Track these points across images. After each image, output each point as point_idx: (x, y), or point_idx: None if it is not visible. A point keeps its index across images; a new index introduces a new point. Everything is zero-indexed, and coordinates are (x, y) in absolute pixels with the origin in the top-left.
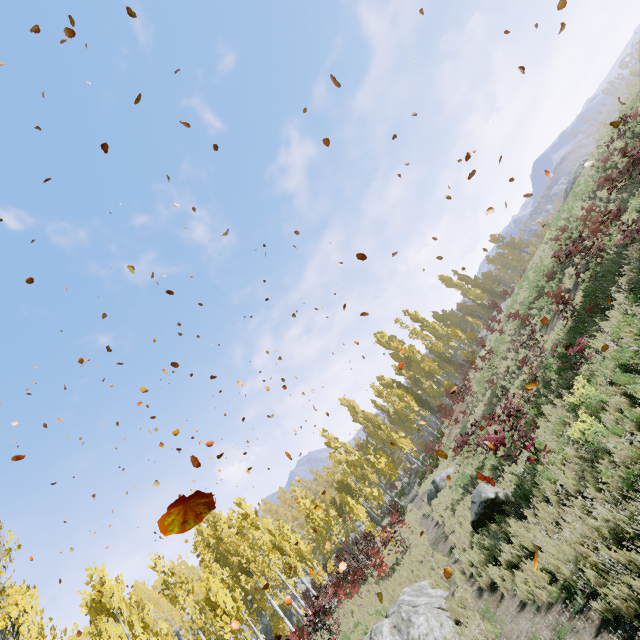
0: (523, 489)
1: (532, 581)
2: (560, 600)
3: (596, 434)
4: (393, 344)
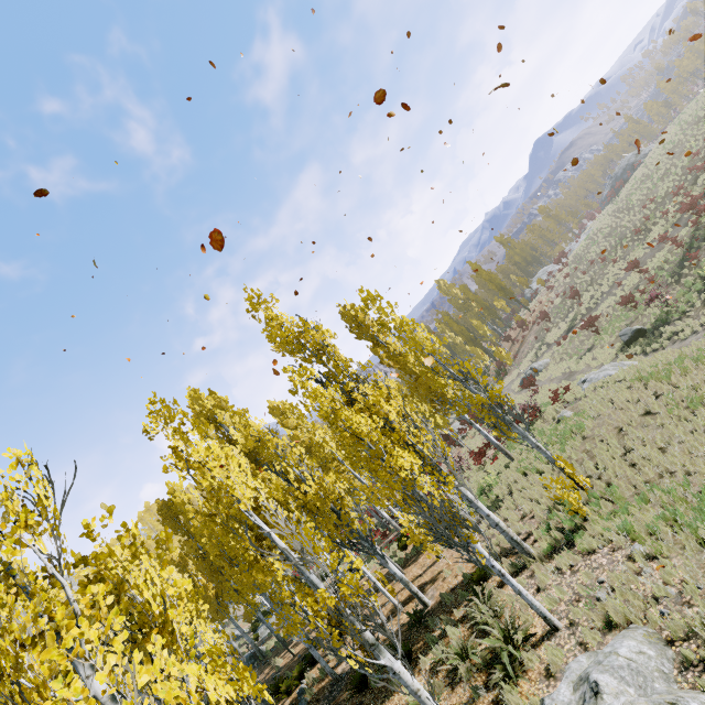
0: (662, 319)
1: (690, 331)
2: None
3: None
4: (454, 290)
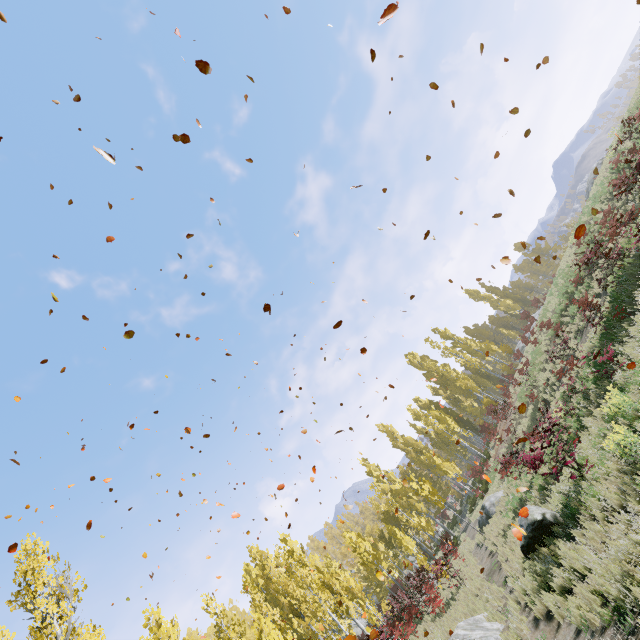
0: (570, 508)
1: (584, 605)
2: (612, 623)
3: (633, 445)
4: (426, 364)
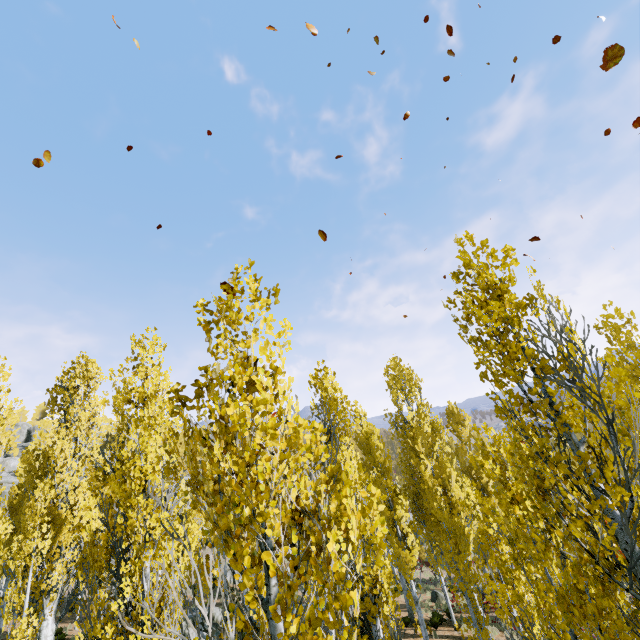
0: None
1: None
2: None
3: None
4: None
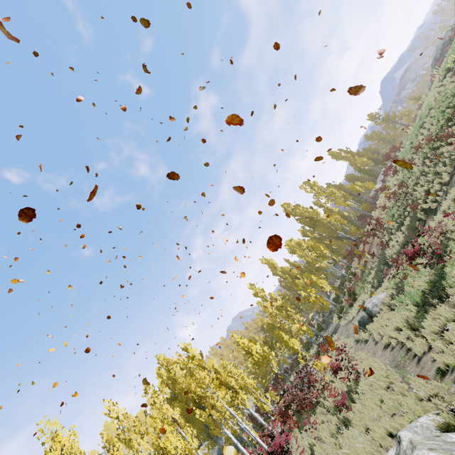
0: None
1: None
2: None
3: None
4: (298, 211)
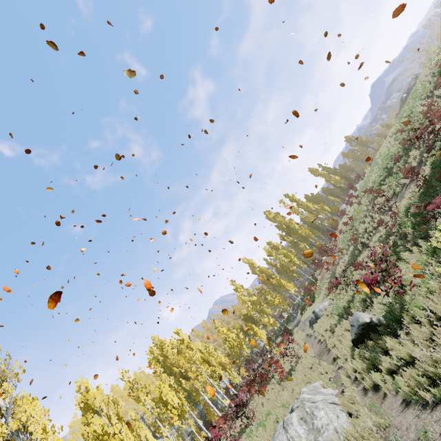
0: (394, 314)
1: (414, 384)
2: None
3: None
4: (278, 219)
